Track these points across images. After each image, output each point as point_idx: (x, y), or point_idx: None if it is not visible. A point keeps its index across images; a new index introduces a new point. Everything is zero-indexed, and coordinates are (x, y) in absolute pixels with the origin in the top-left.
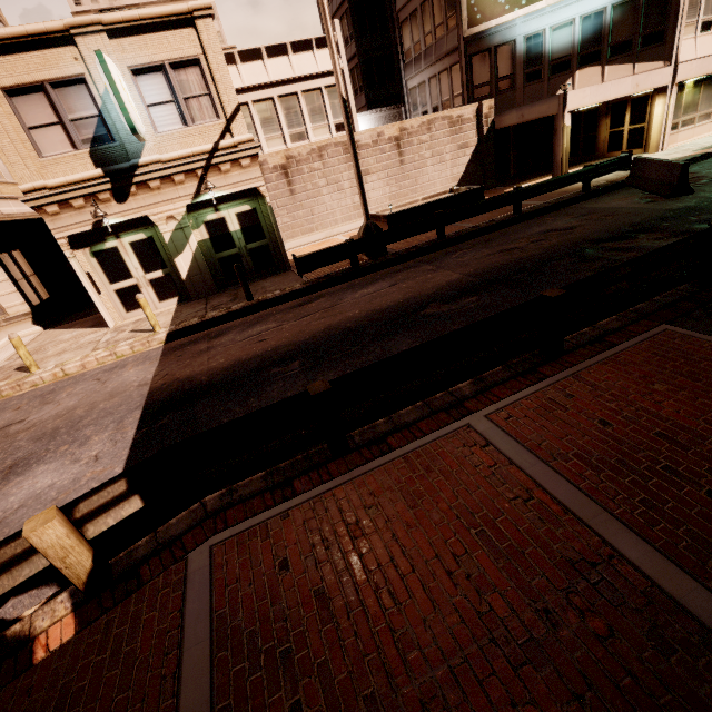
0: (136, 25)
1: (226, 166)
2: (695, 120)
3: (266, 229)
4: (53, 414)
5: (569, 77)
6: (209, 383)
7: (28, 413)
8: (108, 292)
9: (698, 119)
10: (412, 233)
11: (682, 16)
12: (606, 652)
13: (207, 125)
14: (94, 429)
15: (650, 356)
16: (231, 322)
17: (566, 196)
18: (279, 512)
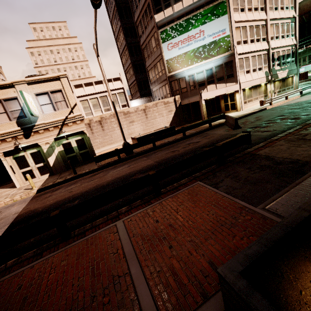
0: (38, 80)
1: (70, 124)
2: (252, 100)
3: (87, 145)
4: None
5: (205, 87)
6: (41, 211)
7: None
8: (18, 173)
9: (253, 99)
10: (141, 145)
11: (238, 69)
12: (102, 309)
13: (63, 110)
14: None
15: (186, 194)
16: (64, 183)
17: (203, 128)
18: (31, 265)
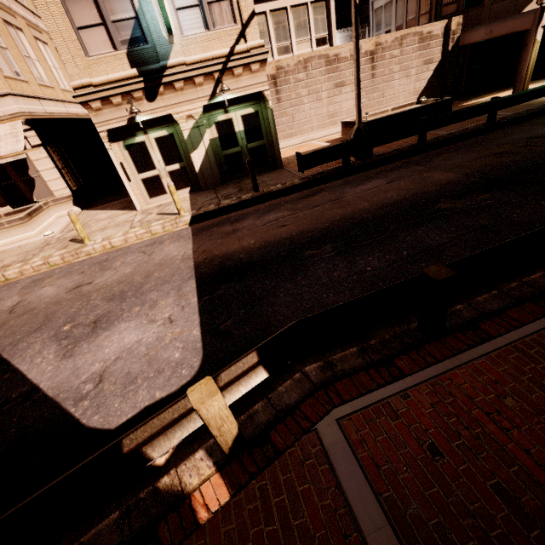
0: None
1: (238, 70)
2: None
3: (264, 131)
4: (115, 279)
5: None
6: (249, 260)
7: (92, 277)
8: (136, 180)
9: None
10: (399, 136)
11: None
12: None
13: (225, 29)
14: (157, 295)
15: None
16: (245, 209)
17: (535, 108)
18: (396, 391)
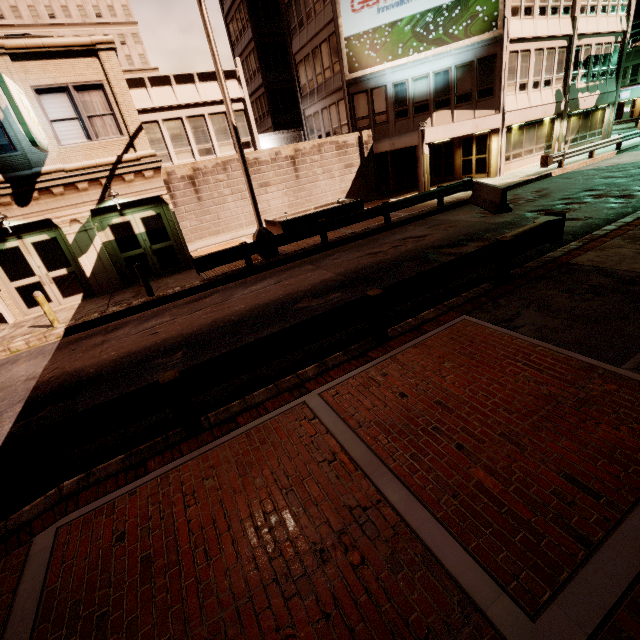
0: (39, 51)
1: (130, 176)
2: (522, 154)
3: (170, 232)
4: None
5: (428, 116)
6: (96, 374)
7: None
8: (8, 289)
9: (524, 154)
10: (298, 237)
11: (504, 78)
12: (356, 577)
13: (111, 140)
14: None
15: (448, 340)
16: (130, 316)
17: (426, 209)
18: (128, 490)
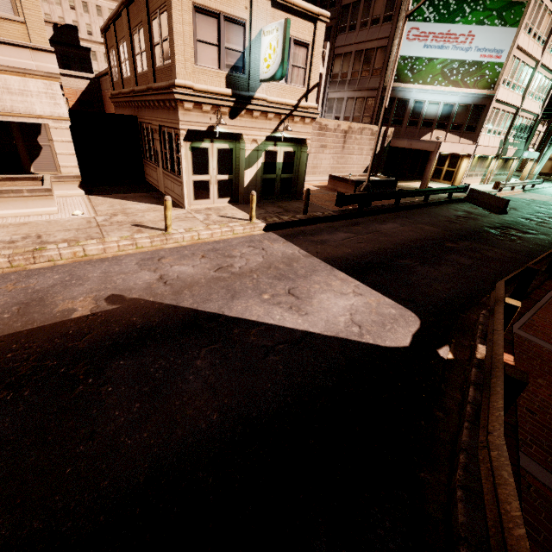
0: (289, 6)
1: (297, 119)
2: (473, 175)
3: (295, 167)
4: (257, 265)
5: (430, 131)
6: (365, 262)
7: (225, 261)
8: (188, 180)
9: (474, 175)
10: (390, 197)
11: (485, 123)
12: None
13: (296, 87)
14: (321, 278)
15: None
16: (309, 226)
17: (441, 198)
18: (527, 319)
